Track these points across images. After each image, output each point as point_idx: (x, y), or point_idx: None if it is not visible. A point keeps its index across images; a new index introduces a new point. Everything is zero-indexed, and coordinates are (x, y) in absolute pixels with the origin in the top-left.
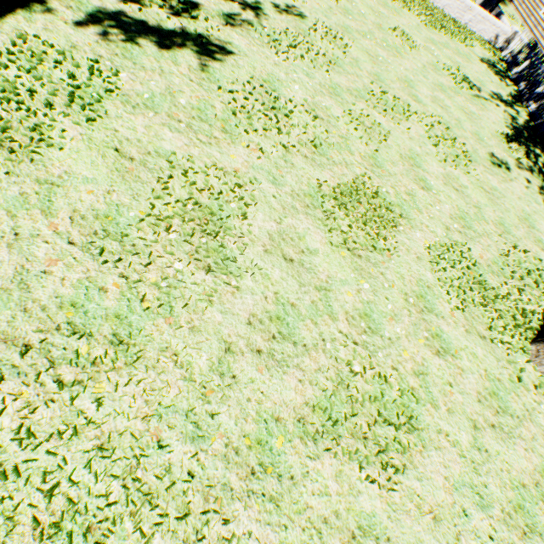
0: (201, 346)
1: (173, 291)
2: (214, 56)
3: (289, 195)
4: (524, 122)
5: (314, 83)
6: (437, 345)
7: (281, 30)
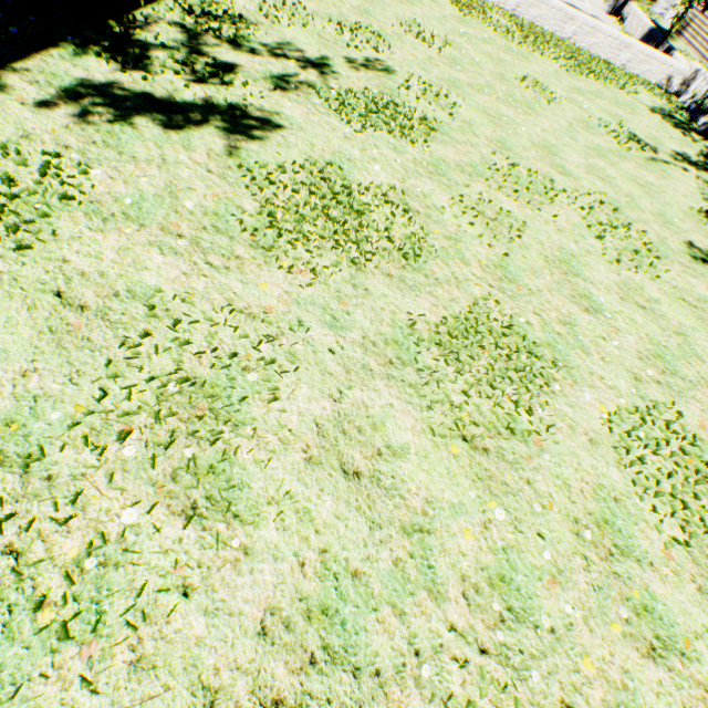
0: (149, 707)
1: (112, 574)
2: (251, 133)
3: (358, 346)
4: None
5: (405, 160)
6: (648, 632)
7: (358, 90)
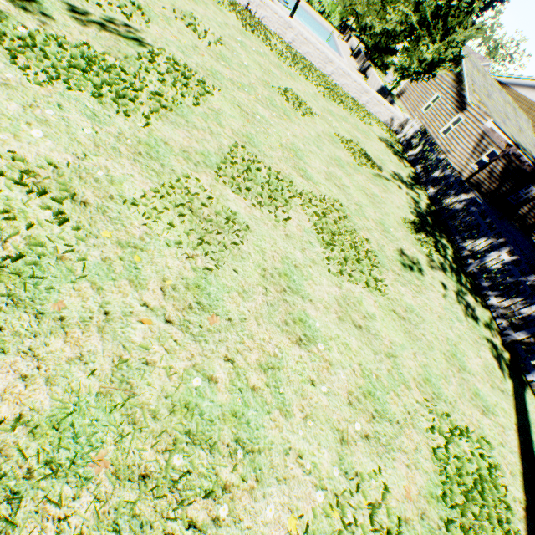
0: None
1: None
2: None
3: None
4: (426, 206)
5: (103, 132)
6: None
7: (73, 42)
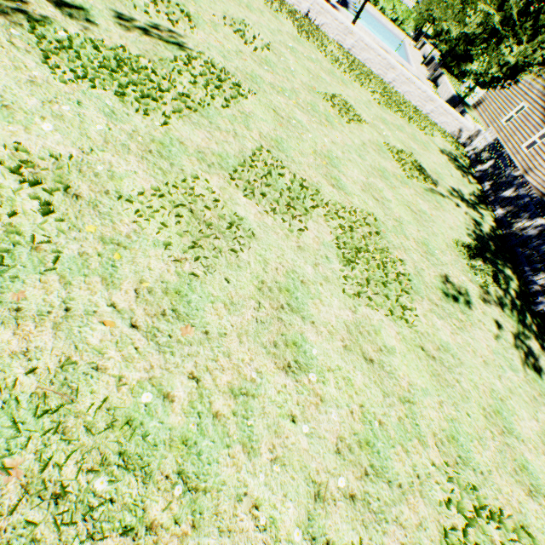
0: None
1: None
2: None
3: None
4: (490, 229)
5: (117, 129)
6: None
7: (110, 45)
